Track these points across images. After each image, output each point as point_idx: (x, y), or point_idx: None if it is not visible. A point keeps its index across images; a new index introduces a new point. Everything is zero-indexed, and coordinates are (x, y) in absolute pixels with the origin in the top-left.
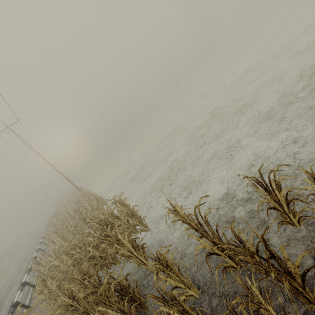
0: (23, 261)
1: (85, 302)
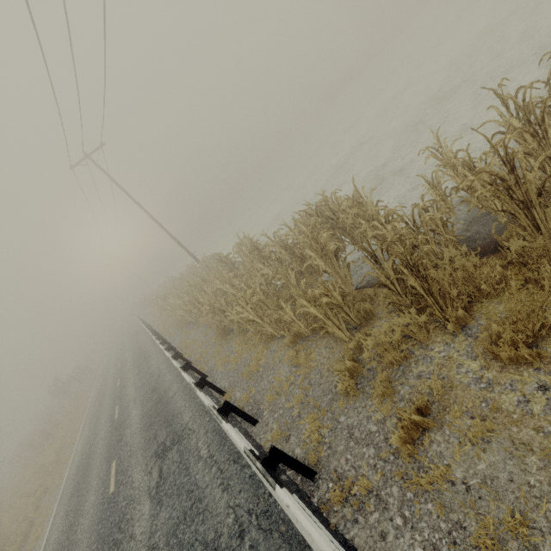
0: (119, 368)
1: (334, 258)
